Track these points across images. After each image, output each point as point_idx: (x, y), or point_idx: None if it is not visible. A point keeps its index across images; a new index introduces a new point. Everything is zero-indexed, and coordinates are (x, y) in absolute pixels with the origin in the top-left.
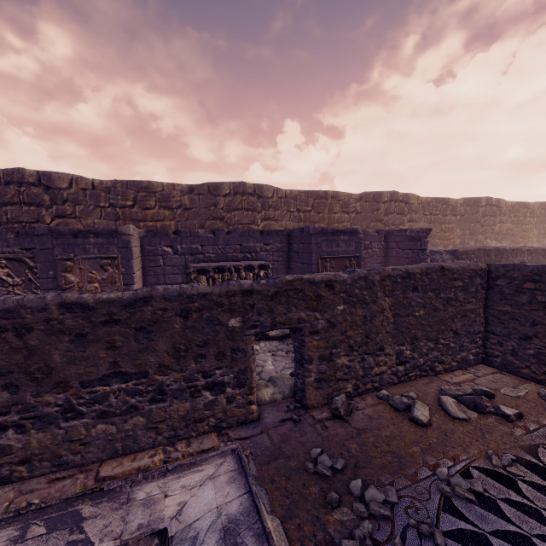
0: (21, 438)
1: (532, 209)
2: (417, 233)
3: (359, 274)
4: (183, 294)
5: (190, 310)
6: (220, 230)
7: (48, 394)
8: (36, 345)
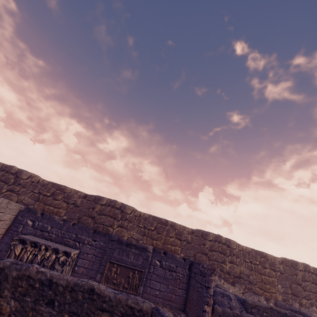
0: None
1: None
2: (204, 269)
3: None
4: None
5: None
6: (68, 221)
7: None
8: None
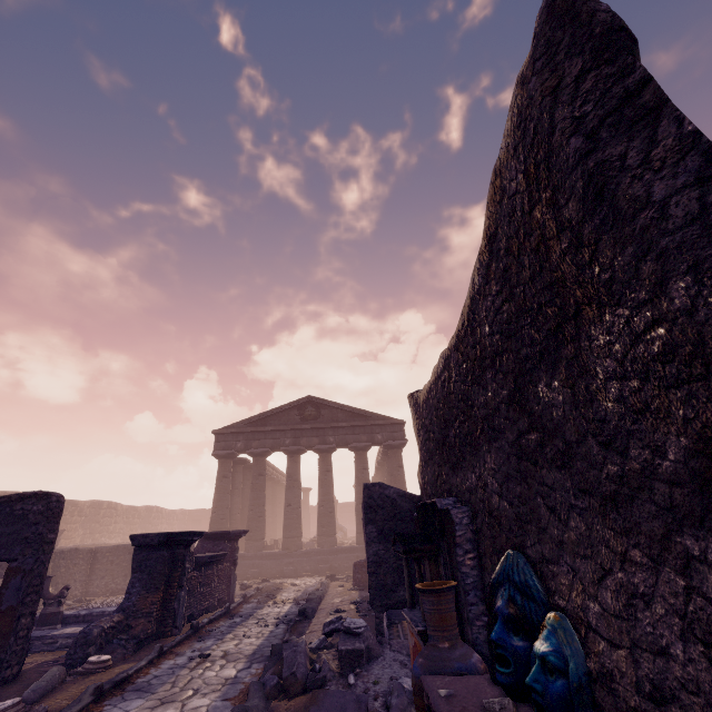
0: None
1: (140, 512)
2: None
3: None
4: None
5: None
6: None
7: None
8: None
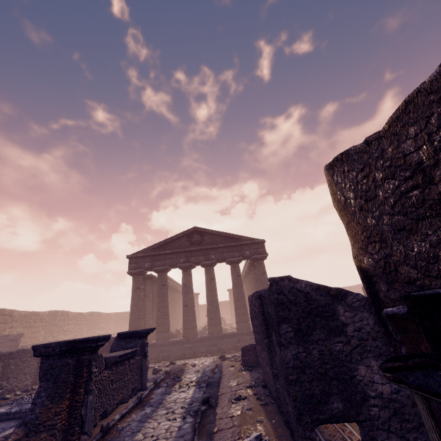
0: None
1: (86, 316)
2: (16, 336)
3: None
4: None
5: None
6: None
7: None
8: None
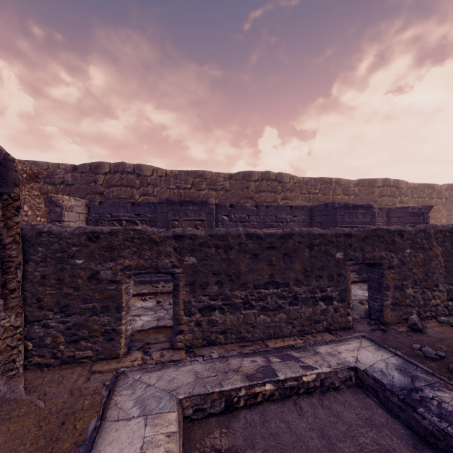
0: (222, 316)
1: None
2: (419, 209)
3: (419, 227)
4: (310, 233)
5: (314, 245)
6: (261, 205)
7: (237, 290)
8: (233, 259)
